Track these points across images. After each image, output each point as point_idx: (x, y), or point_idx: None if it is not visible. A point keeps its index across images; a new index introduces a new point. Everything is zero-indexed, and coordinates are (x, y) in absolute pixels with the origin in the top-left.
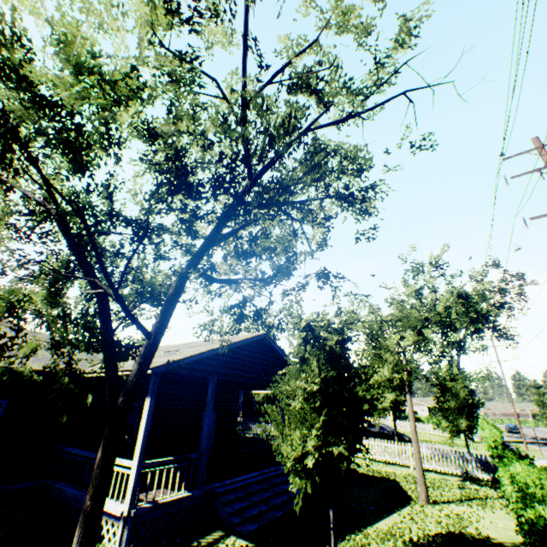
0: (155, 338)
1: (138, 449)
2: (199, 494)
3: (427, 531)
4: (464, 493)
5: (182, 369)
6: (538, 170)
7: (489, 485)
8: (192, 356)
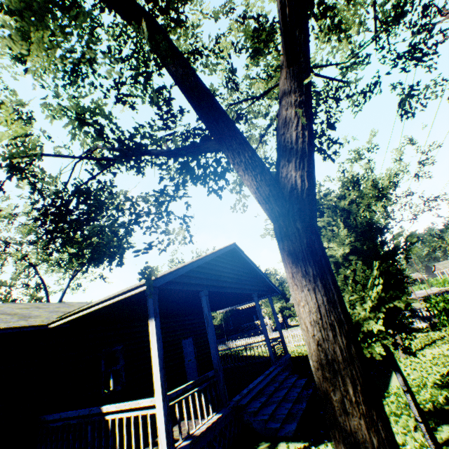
0: (305, 63)
1: (158, 381)
2: (228, 412)
3: (437, 373)
4: (423, 340)
5: (175, 285)
6: None
7: (431, 330)
8: (186, 266)
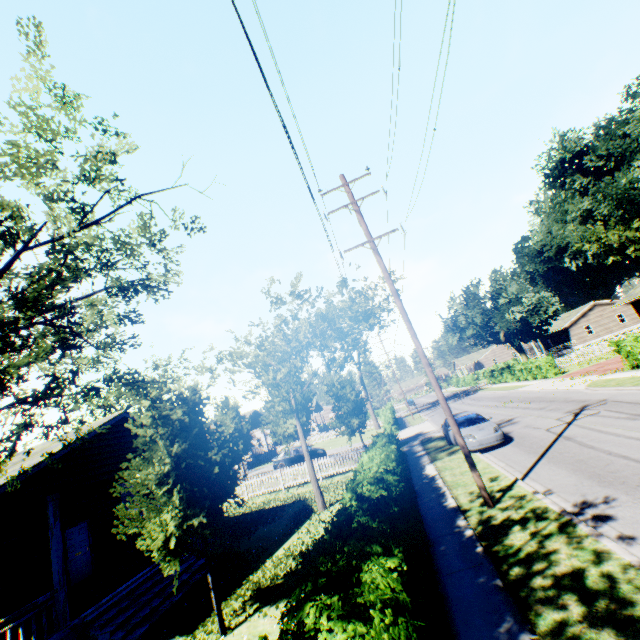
0: None
1: None
2: (62, 636)
3: (317, 535)
4: None
5: None
6: (346, 206)
7: None
8: (2, 486)
